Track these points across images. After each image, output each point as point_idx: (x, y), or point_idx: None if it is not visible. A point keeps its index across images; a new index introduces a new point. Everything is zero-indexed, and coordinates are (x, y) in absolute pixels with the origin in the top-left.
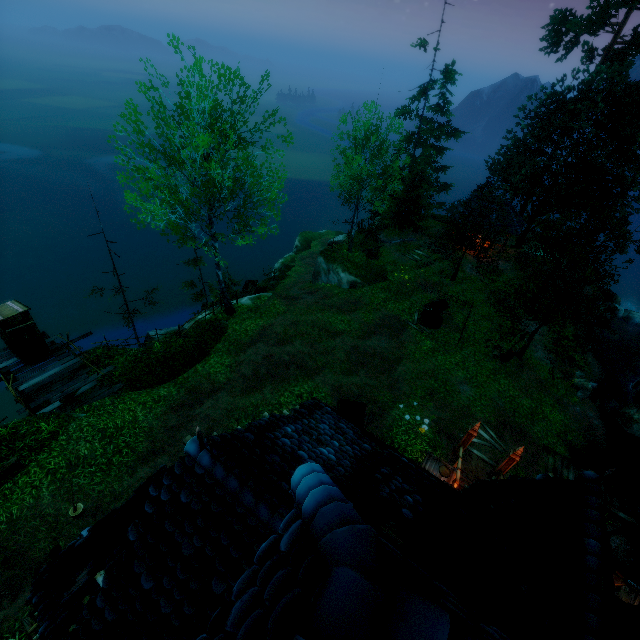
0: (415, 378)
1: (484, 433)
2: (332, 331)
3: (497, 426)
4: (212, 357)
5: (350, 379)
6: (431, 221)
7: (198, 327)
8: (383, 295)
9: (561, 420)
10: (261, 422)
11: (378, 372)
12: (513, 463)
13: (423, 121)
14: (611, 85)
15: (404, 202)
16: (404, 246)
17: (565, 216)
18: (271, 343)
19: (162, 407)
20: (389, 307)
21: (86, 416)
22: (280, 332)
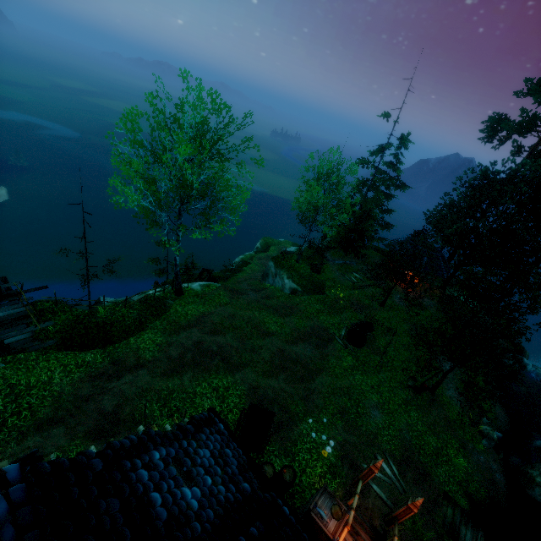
0: (330, 393)
1: (387, 467)
2: (264, 330)
3: (401, 461)
4: (147, 332)
5: (268, 381)
6: (372, 251)
7: (145, 301)
8: (318, 306)
9: (464, 467)
10: (125, 442)
11: (297, 379)
12: (410, 513)
13: (378, 172)
14: (534, 175)
15: (351, 231)
16: (345, 267)
17: (486, 270)
18: (205, 330)
19: (81, 373)
20: (321, 318)
21: (5, 367)
22: (216, 322)
